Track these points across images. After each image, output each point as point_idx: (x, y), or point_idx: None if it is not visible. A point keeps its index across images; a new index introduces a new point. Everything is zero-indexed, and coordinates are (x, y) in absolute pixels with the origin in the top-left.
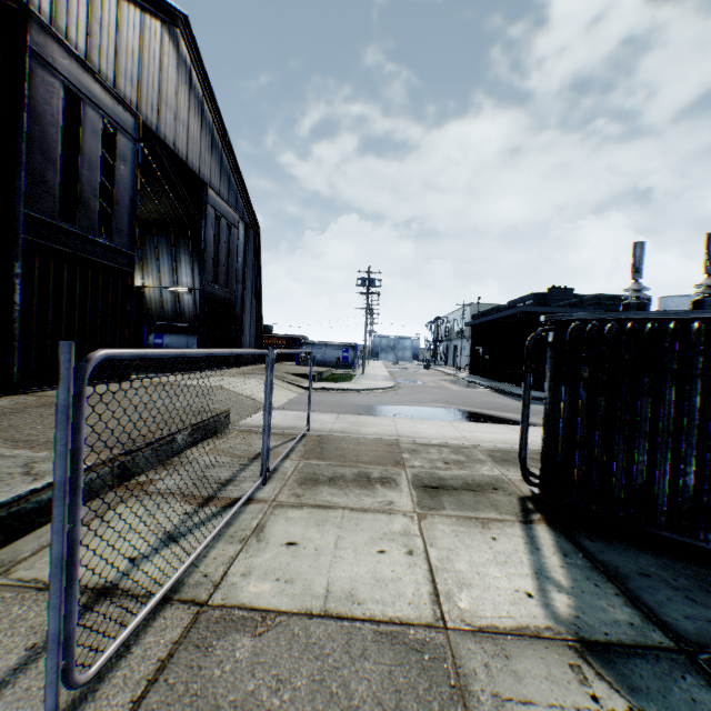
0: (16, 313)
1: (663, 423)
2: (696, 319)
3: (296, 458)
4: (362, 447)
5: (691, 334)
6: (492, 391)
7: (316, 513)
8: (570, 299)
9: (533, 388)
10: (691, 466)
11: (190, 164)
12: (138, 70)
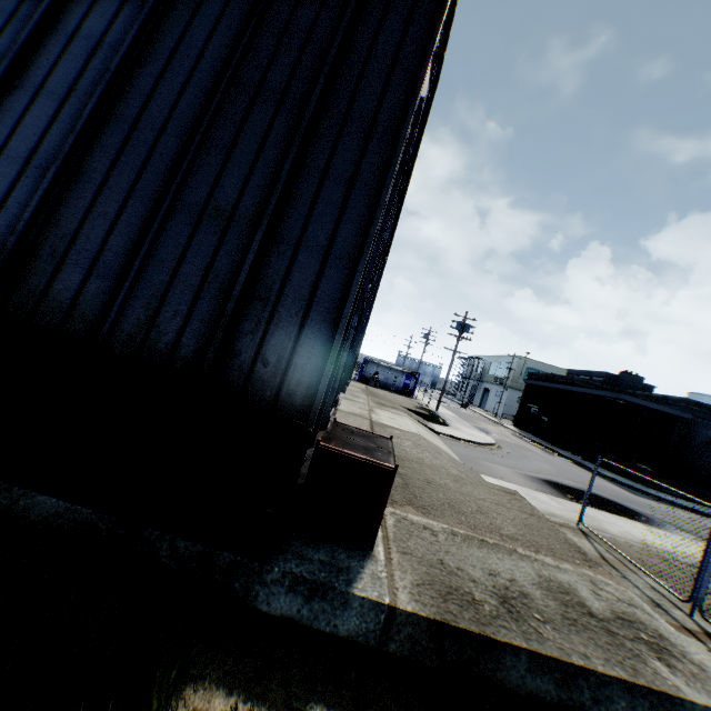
0: (342, 360)
1: None
2: None
3: (638, 571)
4: (652, 560)
5: None
6: (575, 464)
7: None
8: (638, 387)
9: (608, 468)
10: None
11: None
12: None
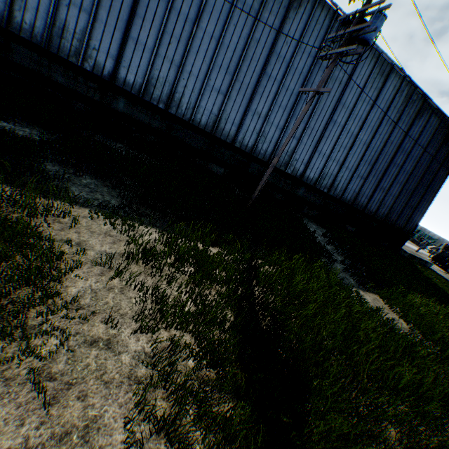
0: None
1: None
2: None
3: None
4: None
5: None
6: None
7: None
8: None
9: None
10: None
11: None
12: None
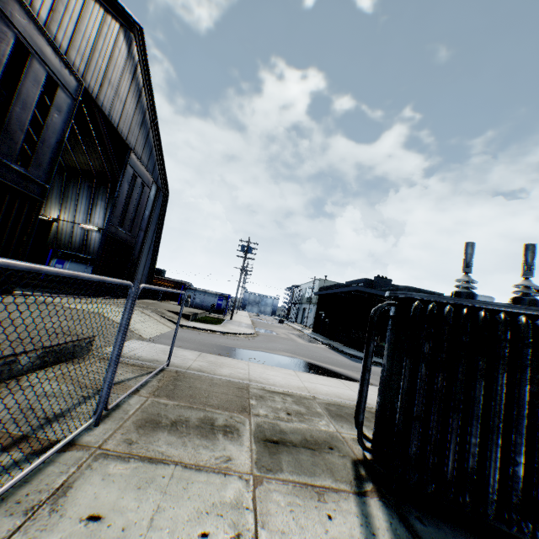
0: None
1: (496, 408)
2: (519, 313)
3: (145, 394)
4: (214, 388)
5: (521, 327)
6: (329, 348)
7: (142, 469)
8: (389, 287)
9: (359, 349)
10: (521, 455)
11: (120, 131)
12: (91, 50)
